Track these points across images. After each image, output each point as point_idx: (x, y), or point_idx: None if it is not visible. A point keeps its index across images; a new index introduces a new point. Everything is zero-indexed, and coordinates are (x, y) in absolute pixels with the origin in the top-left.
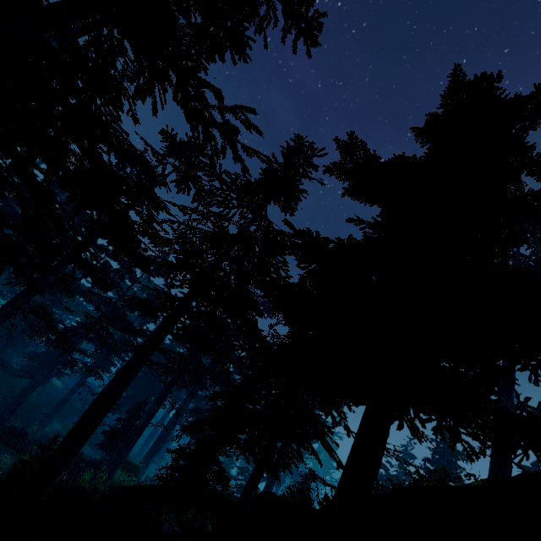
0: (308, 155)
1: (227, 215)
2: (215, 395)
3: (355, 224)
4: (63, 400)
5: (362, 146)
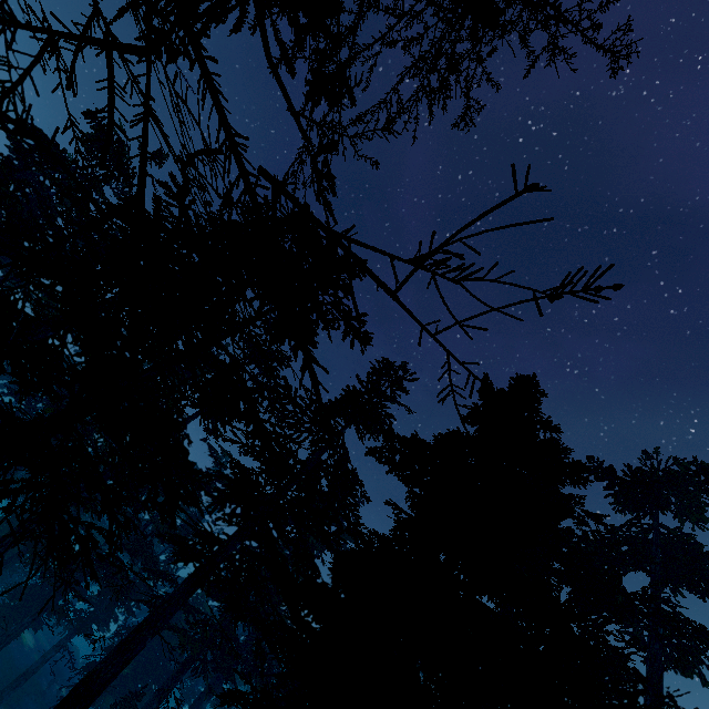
0: (397, 379)
1: (298, 438)
2: (227, 695)
3: (392, 507)
4: (29, 670)
5: (399, 437)
